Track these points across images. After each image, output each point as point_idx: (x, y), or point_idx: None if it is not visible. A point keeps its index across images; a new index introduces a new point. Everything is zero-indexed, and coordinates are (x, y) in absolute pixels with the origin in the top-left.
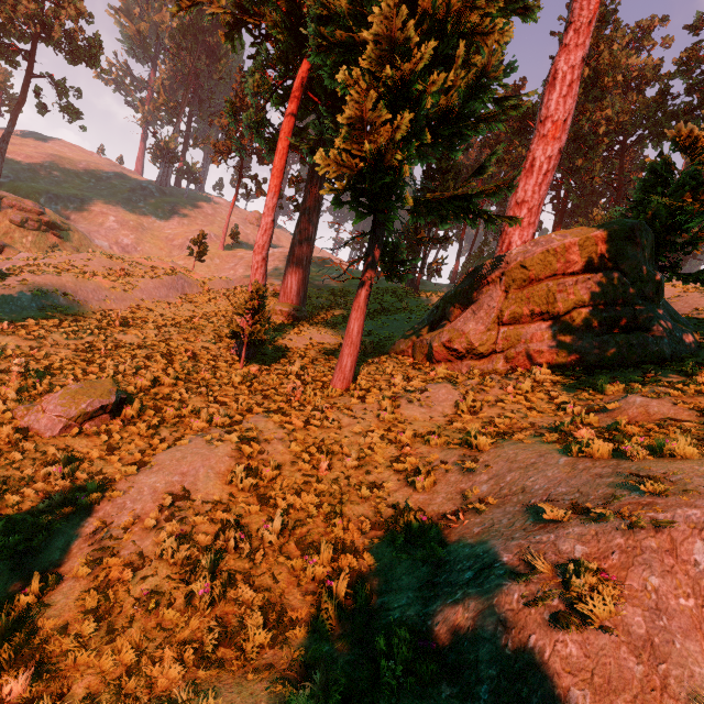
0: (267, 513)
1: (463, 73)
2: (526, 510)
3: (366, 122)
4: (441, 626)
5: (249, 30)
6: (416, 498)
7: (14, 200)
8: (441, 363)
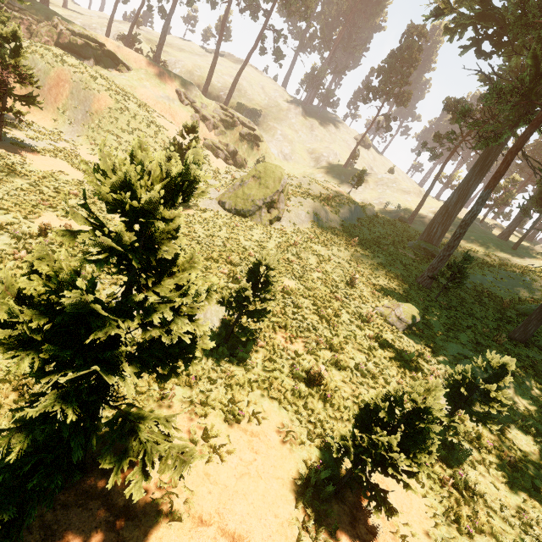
0: None
1: None
2: None
3: None
4: None
5: (475, 28)
6: None
7: (244, 120)
8: None
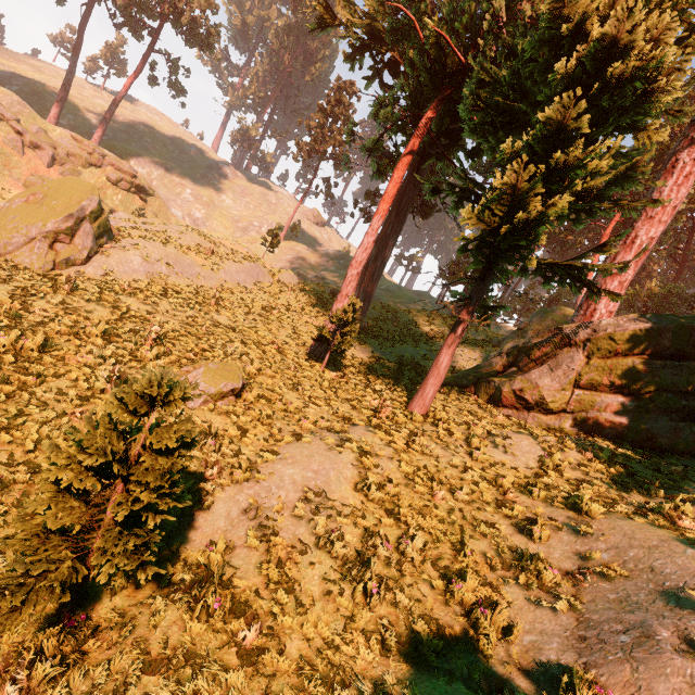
0: (398, 528)
1: (612, 161)
2: (663, 591)
3: (518, 190)
4: (608, 678)
5: (372, 55)
6: (533, 548)
7: (115, 160)
8: (507, 408)
